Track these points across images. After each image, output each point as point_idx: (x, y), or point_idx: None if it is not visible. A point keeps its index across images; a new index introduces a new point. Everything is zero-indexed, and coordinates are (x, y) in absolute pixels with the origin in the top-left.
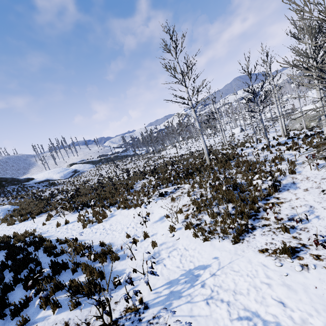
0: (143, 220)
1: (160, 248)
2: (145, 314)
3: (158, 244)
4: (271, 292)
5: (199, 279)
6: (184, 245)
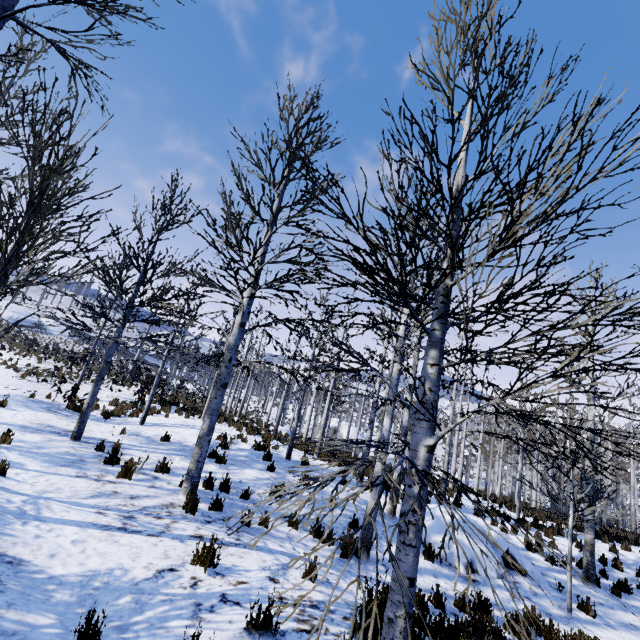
0: None
1: None
2: None
3: None
4: None
5: None
6: None
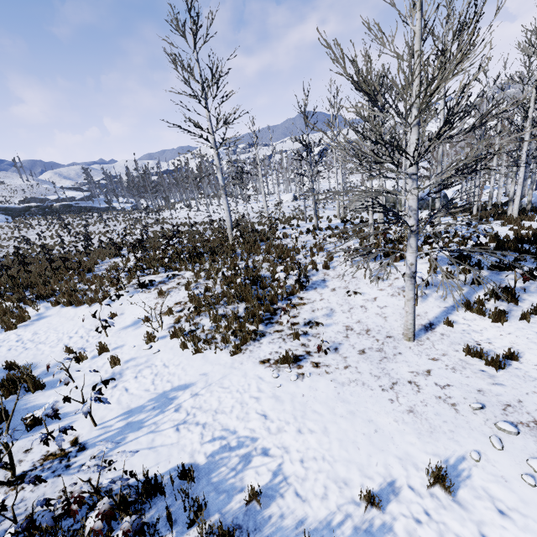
0: (102, 325)
1: (125, 367)
2: (79, 457)
3: (123, 361)
4: (257, 406)
5: (175, 402)
6: (164, 361)
